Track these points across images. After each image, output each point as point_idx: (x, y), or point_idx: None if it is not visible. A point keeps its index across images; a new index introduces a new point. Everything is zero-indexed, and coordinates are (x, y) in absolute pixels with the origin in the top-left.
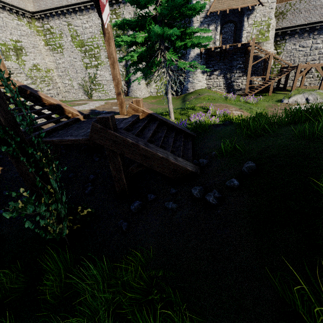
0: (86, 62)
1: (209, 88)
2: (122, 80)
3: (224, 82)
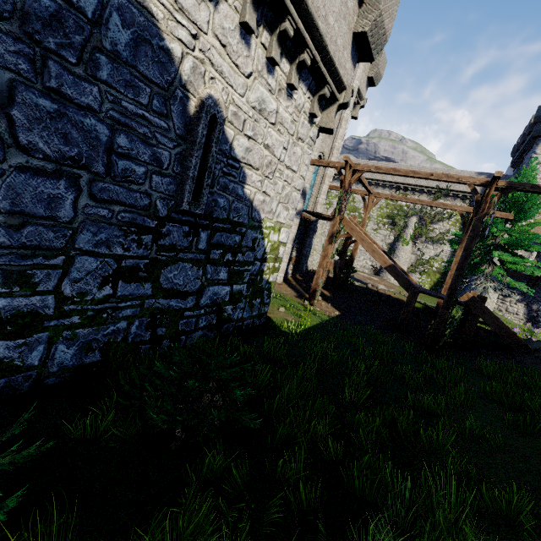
0: None
1: (499, 310)
2: None
3: (525, 312)
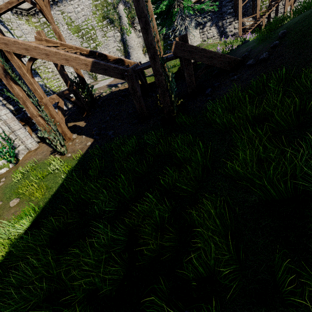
0: (85, 46)
1: (204, 41)
2: (121, 55)
3: (217, 31)
